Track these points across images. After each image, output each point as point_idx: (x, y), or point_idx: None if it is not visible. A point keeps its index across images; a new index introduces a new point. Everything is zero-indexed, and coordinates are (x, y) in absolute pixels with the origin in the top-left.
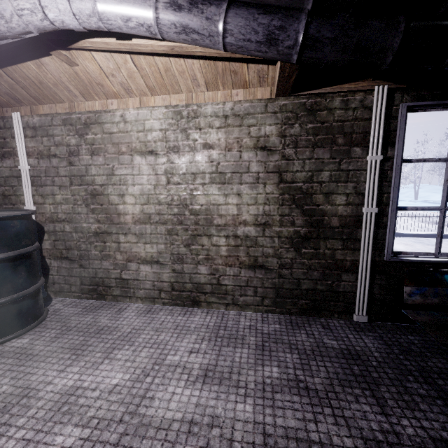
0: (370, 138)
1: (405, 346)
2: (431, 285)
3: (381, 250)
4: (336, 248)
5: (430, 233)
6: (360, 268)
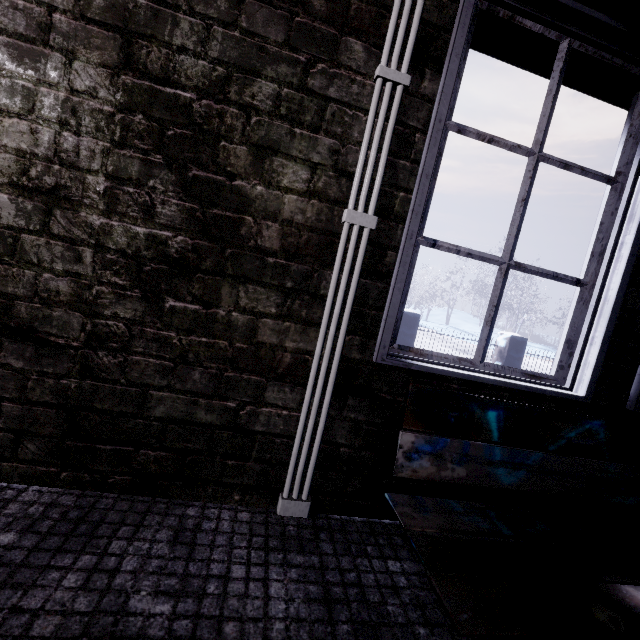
0: (391, 17)
1: (373, 602)
2: (458, 434)
3: (369, 334)
4: (263, 310)
5: None
6: (313, 373)
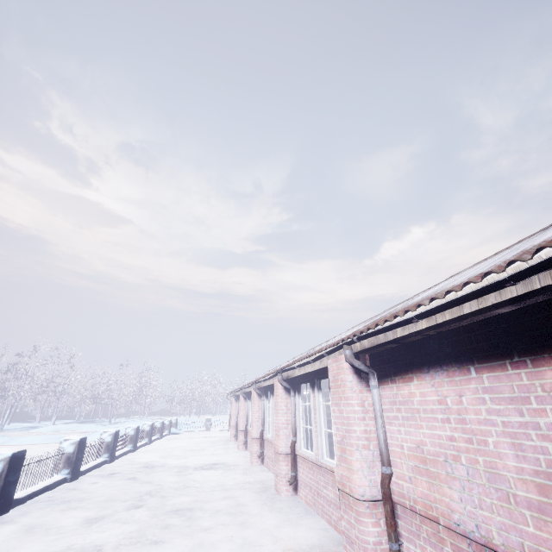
0: None
1: None
2: None
3: None
4: None
5: (41, 486)
6: None
